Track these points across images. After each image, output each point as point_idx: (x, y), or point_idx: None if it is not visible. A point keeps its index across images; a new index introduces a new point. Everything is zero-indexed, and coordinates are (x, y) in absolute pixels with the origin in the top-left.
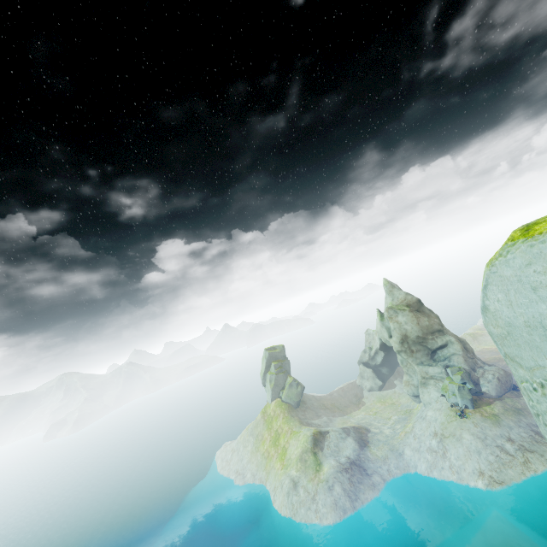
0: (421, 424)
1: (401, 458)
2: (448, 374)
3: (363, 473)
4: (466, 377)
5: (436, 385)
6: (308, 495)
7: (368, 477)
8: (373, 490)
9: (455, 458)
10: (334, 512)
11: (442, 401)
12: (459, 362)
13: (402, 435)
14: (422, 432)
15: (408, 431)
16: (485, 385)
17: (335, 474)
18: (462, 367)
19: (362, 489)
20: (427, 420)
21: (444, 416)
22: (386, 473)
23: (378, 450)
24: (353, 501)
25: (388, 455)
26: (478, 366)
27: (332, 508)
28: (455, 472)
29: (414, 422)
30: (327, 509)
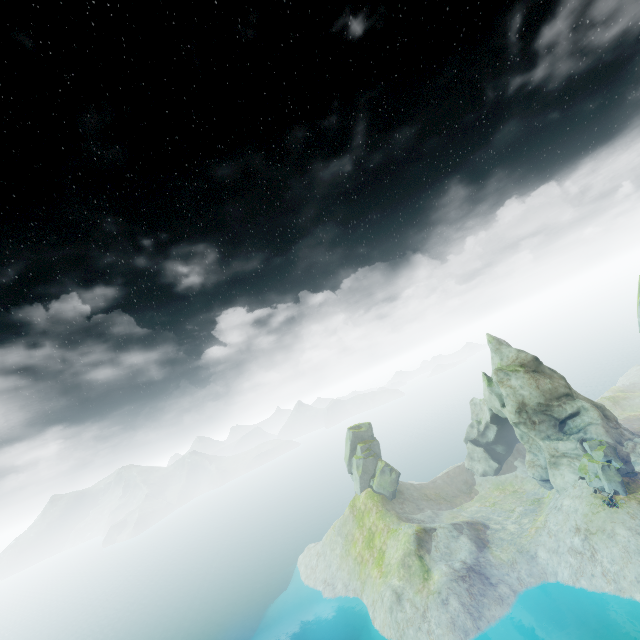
0: (557, 516)
1: (534, 562)
2: (585, 450)
3: (485, 582)
4: (610, 453)
5: (570, 464)
6: (416, 611)
7: (493, 587)
8: (501, 604)
9: (609, 561)
10: (452, 634)
11: (581, 485)
12: (598, 434)
13: (532, 532)
14: (559, 527)
15: (539, 526)
16: (639, 462)
17: (449, 584)
18: (604, 440)
19: (486, 603)
20: (564, 512)
21: (586, 505)
22: (516, 583)
23: (502, 552)
24: (476, 619)
25: (516, 558)
26: (625, 438)
27: (449, 628)
28: (611, 580)
29: (546, 514)
30: (443, 630)
